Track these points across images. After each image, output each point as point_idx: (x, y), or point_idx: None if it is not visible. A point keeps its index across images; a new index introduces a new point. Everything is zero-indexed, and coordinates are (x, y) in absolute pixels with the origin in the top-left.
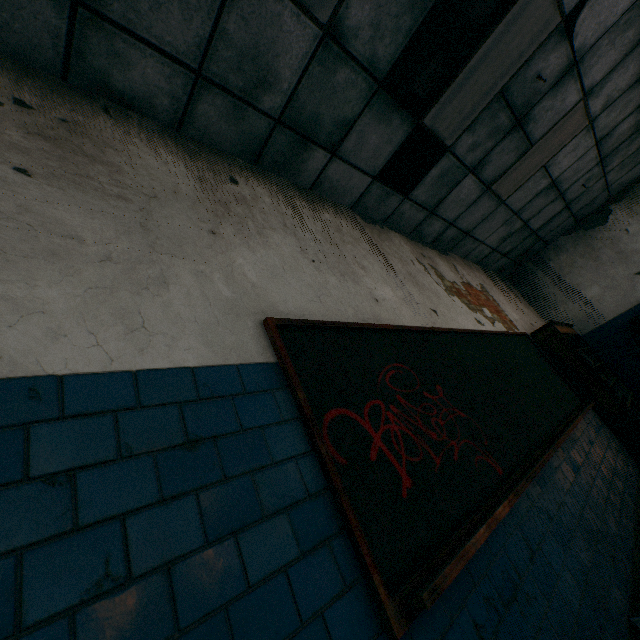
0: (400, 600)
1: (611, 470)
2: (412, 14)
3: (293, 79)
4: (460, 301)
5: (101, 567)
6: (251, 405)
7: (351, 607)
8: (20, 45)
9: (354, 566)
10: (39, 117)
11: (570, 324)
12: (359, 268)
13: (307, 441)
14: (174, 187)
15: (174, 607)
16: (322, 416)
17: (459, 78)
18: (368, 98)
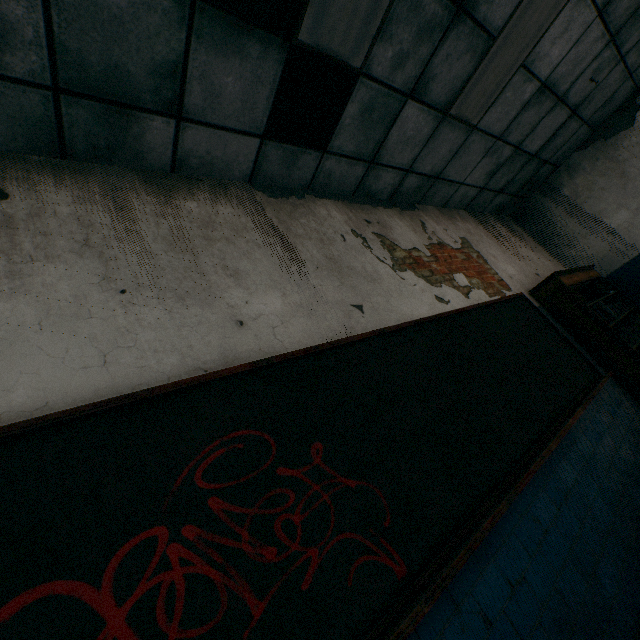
0: None
1: (626, 473)
2: None
3: (35, 18)
4: (415, 276)
5: None
6: None
7: None
8: None
9: None
10: None
11: (589, 266)
12: (225, 276)
13: None
14: None
15: None
16: None
17: None
18: (186, 22)
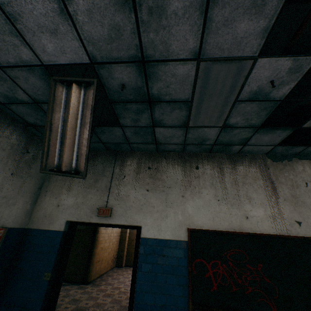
0: (194, 307)
1: None
2: (266, 110)
3: (215, 137)
4: None
5: (149, 269)
6: (177, 251)
7: (183, 300)
8: (149, 150)
9: (187, 294)
10: (151, 170)
11: None
12: (245, 199)
13: (187, 264)
14: (176, 181)
15: (155, 279)
16: (194, 259)
17: None
18: (254, 131)
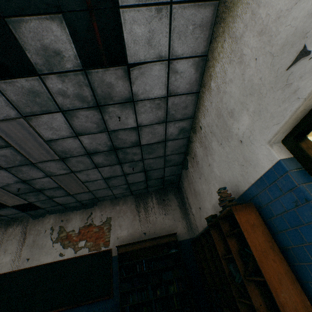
0: None
1: None
2: None
3: None
4: (60, 244)
5: None
6: None
7: None
8: None
9: None
10: None
11: (168, 234)
12: (3, 251)
13: None
14: None
15: None
16: None
17: (0, 201)
18: None
